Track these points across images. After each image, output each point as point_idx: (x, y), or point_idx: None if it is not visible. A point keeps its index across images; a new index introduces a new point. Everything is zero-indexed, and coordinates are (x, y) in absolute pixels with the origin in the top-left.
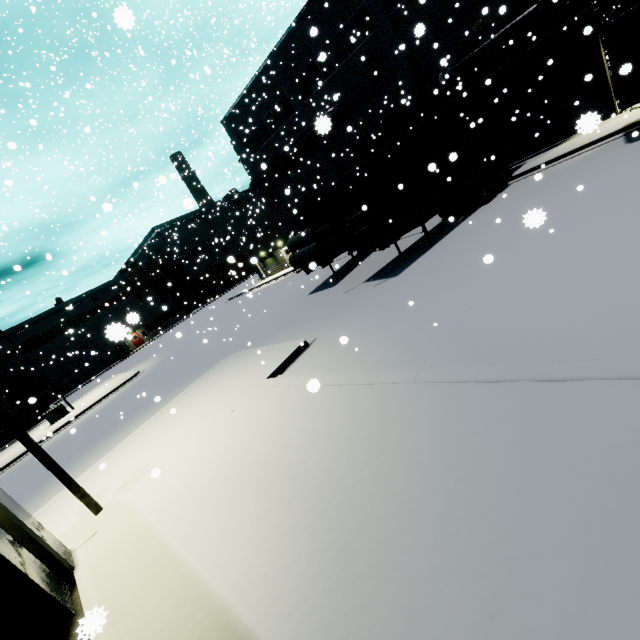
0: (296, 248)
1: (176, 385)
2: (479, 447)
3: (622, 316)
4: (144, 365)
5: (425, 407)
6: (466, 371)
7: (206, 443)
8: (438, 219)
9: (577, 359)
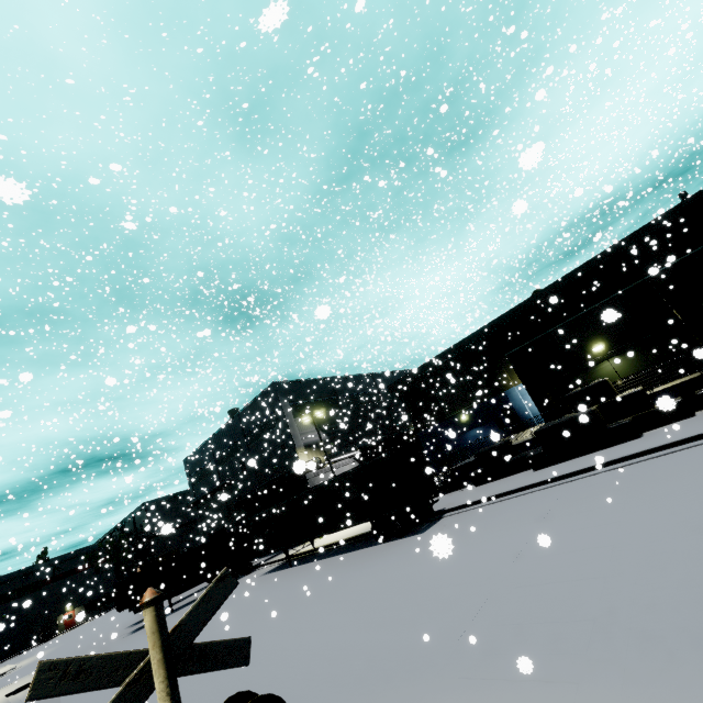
0: None
1: None
2: None
3: None
4: (30, 659)
5: None
6: None
7: None
8: None
9: None
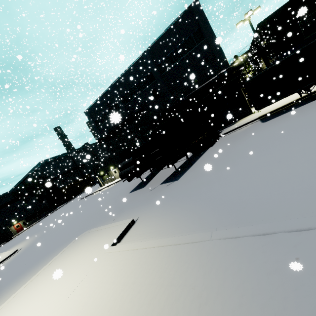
0: (123, 168)
1: (44, 257)
2: (278, 284)
3: (308, 191)
4: (21, 244)
5: (226, 256)
6: (242, 229)
7: (67, 304)
8: (190, 153)
9: (301, 216)
